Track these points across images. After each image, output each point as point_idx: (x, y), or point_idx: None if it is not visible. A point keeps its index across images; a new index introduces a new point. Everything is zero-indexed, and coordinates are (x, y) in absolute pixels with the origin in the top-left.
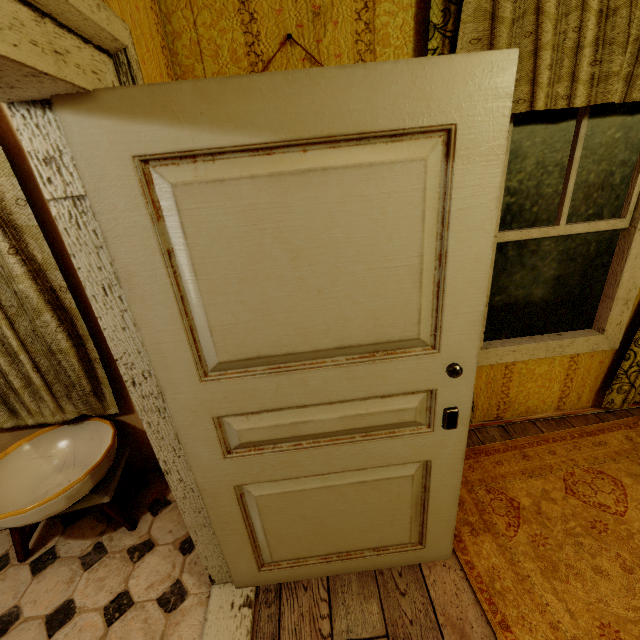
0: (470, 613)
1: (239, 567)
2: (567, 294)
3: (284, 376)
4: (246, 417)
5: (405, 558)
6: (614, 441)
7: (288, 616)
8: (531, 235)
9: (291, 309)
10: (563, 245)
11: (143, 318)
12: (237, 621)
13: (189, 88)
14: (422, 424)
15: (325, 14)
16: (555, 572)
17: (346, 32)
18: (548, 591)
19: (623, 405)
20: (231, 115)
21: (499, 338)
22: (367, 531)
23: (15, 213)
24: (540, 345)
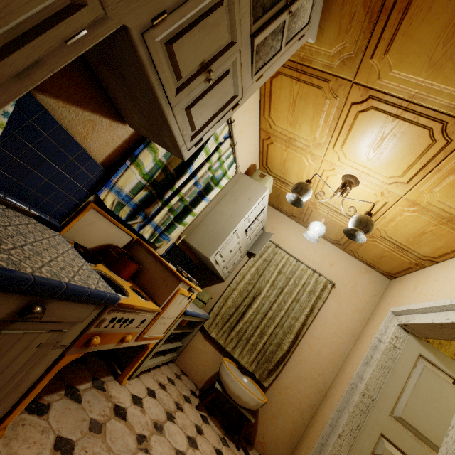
0: None
1: None
2: None
3: (419, 444)
4: (391, 445)
5: None
6: None
7: None
8: None
9: (437, 423)
10: None
11: (389, 383)
12: None
13: (443, 355)
14: None
15: (443, 345)
16: None
17: (448, 354)
18: None
19: None
20: (450, 366)
21: None
22: None
23: (315, 308)
24: None
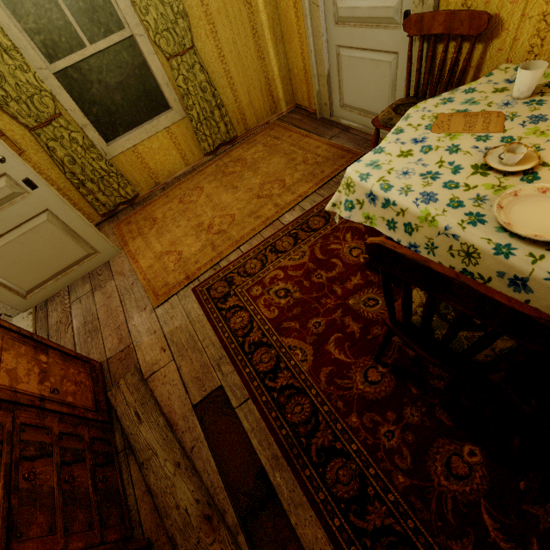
0: (126, 266)
1: (12, 301)
2: (137, 92)
3: None
4: None
5: (96, 262)
6: (210, 170)
7: (51, 308)
8: (75, 59)
9: None
10: (105, 59)
11: None
12: (26, 320)
13: None
14: (23, 193)
15: None
16: (162, 235)
17: None
18: (157, 243)
19: (211, 148)
20: None
21: (120, 135)
22: (59, 256)
23: None
24: (141, 130)
